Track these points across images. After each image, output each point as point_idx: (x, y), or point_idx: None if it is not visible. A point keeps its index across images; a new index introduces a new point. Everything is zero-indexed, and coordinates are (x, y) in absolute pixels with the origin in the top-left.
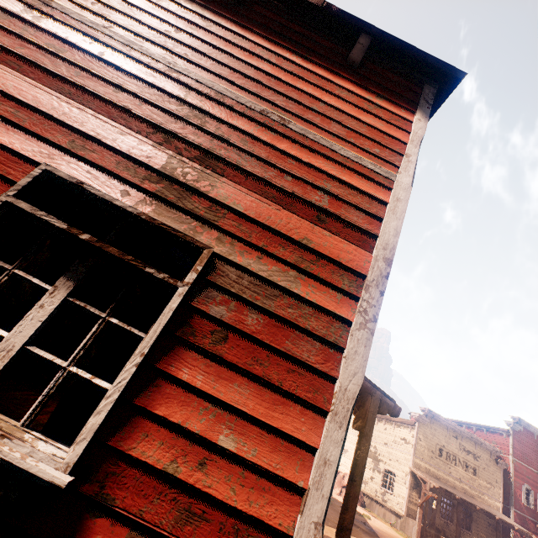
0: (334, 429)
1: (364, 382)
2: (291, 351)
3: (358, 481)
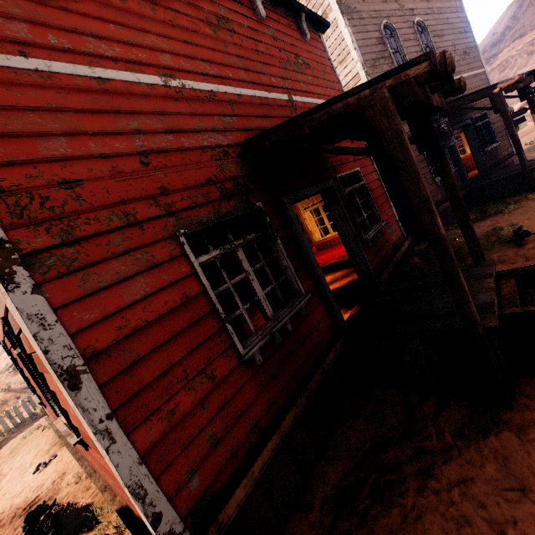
0: (61, 386)
1: (347, 107)
2: (34, 349)
3: (428, 222)
